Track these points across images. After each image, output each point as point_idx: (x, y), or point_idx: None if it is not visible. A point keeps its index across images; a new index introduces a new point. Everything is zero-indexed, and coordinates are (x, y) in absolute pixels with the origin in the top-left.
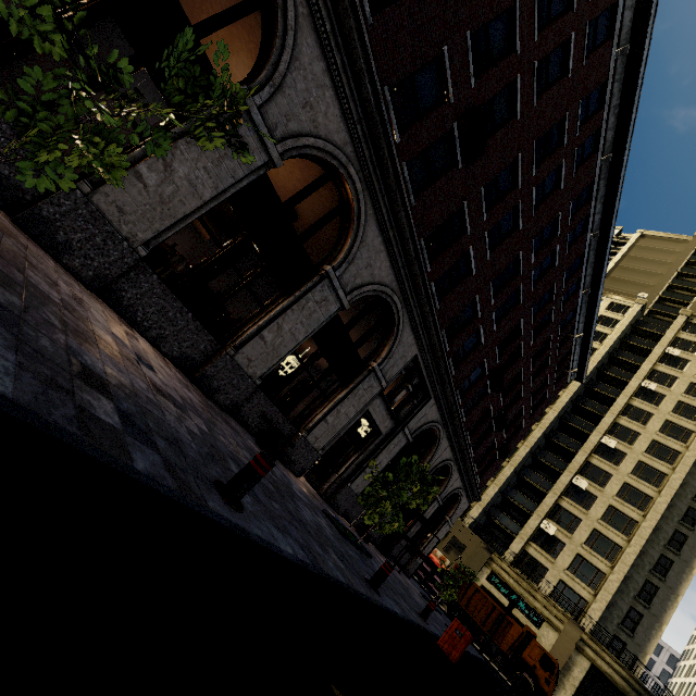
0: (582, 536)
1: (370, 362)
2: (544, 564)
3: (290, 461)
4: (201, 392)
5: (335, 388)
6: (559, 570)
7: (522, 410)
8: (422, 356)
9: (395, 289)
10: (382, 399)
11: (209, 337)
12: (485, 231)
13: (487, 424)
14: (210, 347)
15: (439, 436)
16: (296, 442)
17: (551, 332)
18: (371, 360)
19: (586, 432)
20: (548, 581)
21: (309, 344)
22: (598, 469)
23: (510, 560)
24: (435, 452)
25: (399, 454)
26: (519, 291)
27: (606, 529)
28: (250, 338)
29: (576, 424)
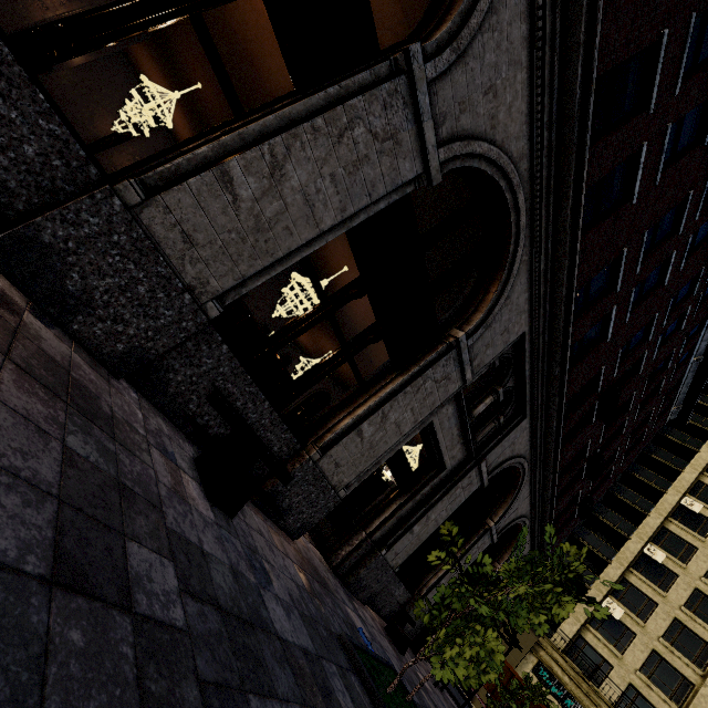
0: (659, 626)
1: (450, 330)
2: (607, 659)
3: (281, 508)
4: (23, 294)
5: (381, 371)
6: (628, 670)
7: (616, 453)
8: (532, 337)
9: (522, 178)
10: (456, 407)
11: (55, 126)
12: (668, 121)
13: (578, 468)
14: (61, 163)
15: (521, 480)
16: (295, 468)
17: (675, 345)
18: (452, 326)
19: (659, 489)
20: (618, 686)
21: (331, 345)
22: (678, 538)
23: (564, 649)
24: (511, 505)
25: (462, 503)
26: (666, 265)
27: (692, 620)
28: (193, 175)
29: (646, 478)
